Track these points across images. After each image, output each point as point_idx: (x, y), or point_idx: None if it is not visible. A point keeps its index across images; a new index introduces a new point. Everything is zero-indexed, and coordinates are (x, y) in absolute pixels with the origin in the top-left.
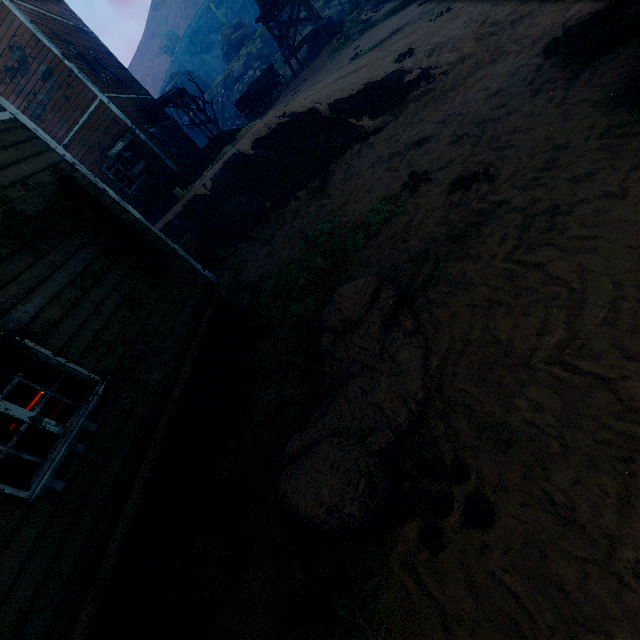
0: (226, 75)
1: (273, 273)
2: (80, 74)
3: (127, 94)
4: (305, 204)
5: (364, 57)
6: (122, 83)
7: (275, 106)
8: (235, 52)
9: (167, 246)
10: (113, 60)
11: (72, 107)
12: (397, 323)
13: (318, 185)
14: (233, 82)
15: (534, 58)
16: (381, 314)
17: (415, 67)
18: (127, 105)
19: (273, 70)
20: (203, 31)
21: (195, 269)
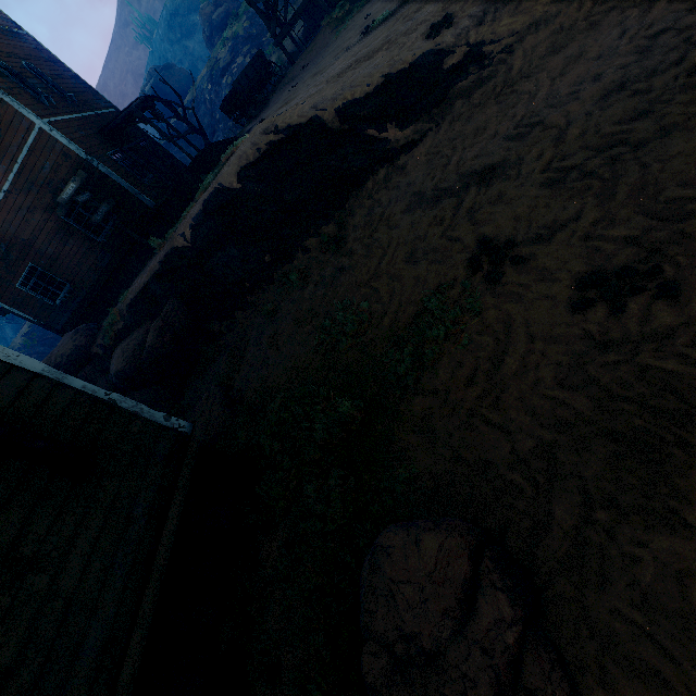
0: (211, 66)
1: (279, 385)
2: (6, 97)
3: (79, 112)
4: (317, 259)
5: (379, 31)
6: (72, 98)
7: (269, 106)
8: (219, 35)
9: (98, 402)
10: (59, 68)
11: (5, 141)
12: (528, 689)
13: (333, 230)
14: (220, 74)
15: (688, 16)
16: (489, 665)
17: (459, 43)
18: (79, 128)
19: (263, 57)
20: (181, 12)
21: (152, 423)
